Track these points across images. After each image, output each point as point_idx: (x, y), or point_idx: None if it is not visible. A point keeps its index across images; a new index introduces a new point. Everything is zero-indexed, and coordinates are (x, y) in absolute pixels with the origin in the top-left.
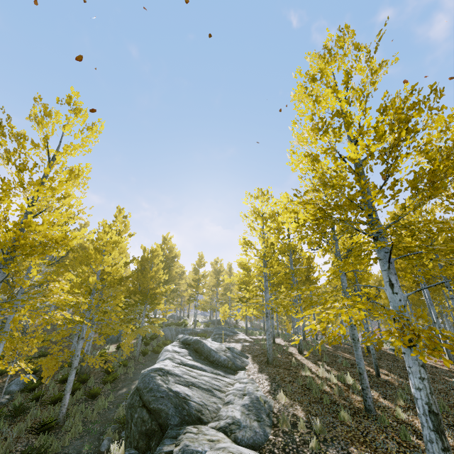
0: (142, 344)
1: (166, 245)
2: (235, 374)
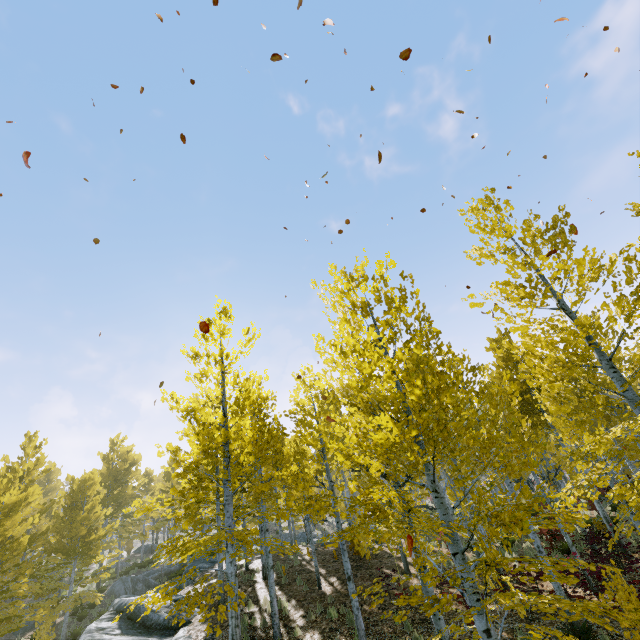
0: (74, 620)
1: (115, 452)
2: (174, 635)
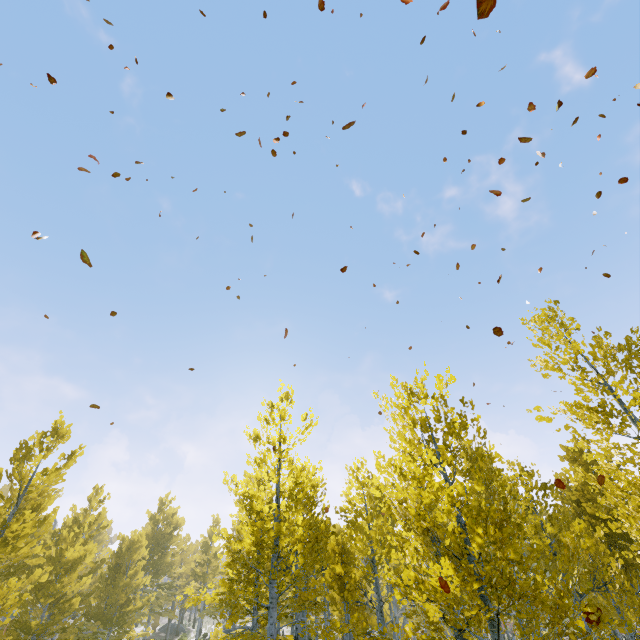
0: None
1: (162, 513)
2: None
